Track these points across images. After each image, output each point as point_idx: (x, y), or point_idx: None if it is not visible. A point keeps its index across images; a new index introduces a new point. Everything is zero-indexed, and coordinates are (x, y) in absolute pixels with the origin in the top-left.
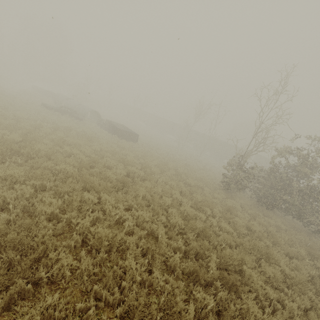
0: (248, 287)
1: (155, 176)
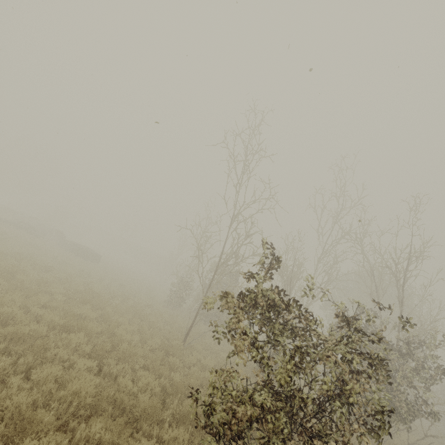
0: (100, 310)
1: (90, 279)
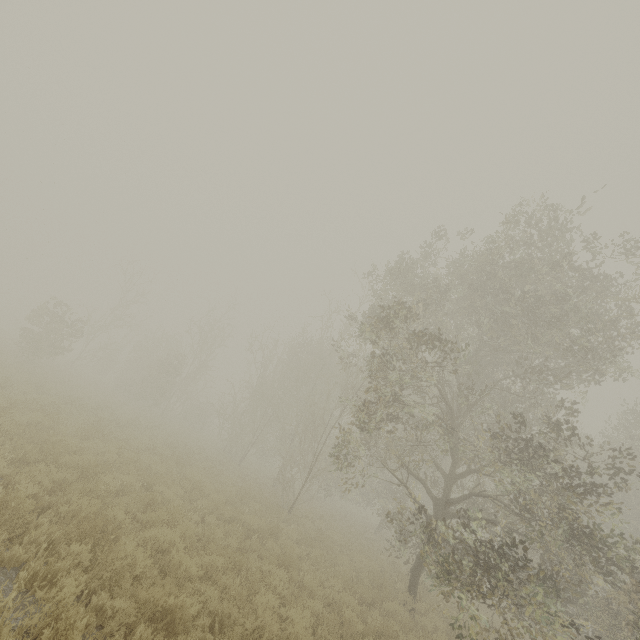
0: None
1: None
